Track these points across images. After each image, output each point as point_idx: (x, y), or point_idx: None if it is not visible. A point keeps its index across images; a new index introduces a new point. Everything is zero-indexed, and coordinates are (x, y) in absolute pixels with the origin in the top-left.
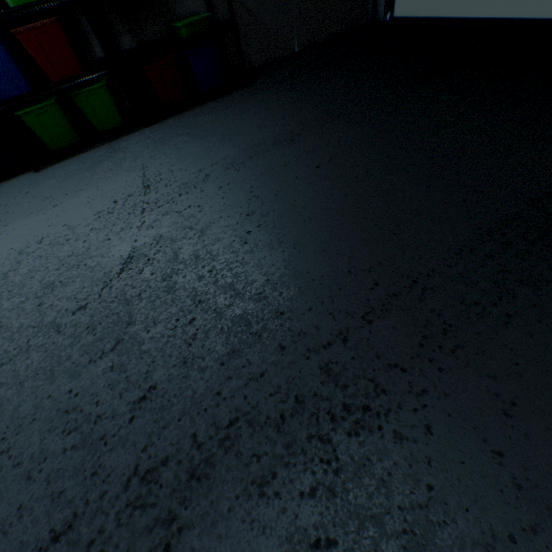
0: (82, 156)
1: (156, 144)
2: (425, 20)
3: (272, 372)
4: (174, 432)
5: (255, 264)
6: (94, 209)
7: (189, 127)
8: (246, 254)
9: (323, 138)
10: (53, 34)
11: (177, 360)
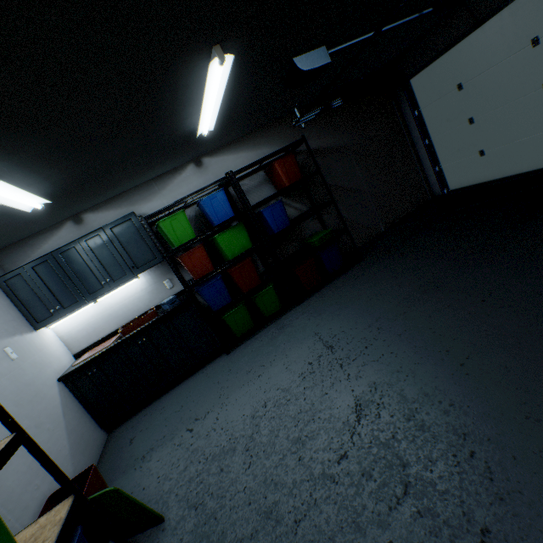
0: (257, 336)
1: (314, 315)
2: (480, 184)
3: None
4: None
5: (495, 390)
6: (294, 372)
7: (333, 298)
8: (475, 383)
9: (466, 279)
10: (247, 267)
11: (488, 496)
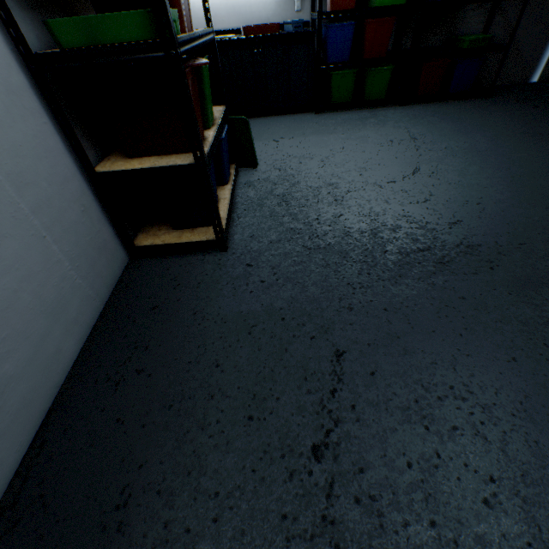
0: (348, 112)
1: (411, 117)
2: None
3: (546, 234)
4: (481, 238)
5: (522, 192)
6: (375, 141)
7: (437, 113)
8: (512, 186)
9: None
10: (385, 28)
11: (472, 215)
